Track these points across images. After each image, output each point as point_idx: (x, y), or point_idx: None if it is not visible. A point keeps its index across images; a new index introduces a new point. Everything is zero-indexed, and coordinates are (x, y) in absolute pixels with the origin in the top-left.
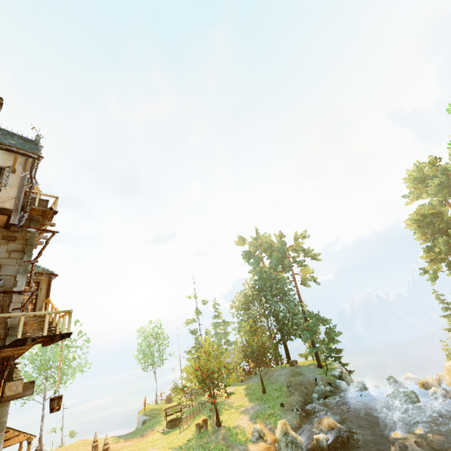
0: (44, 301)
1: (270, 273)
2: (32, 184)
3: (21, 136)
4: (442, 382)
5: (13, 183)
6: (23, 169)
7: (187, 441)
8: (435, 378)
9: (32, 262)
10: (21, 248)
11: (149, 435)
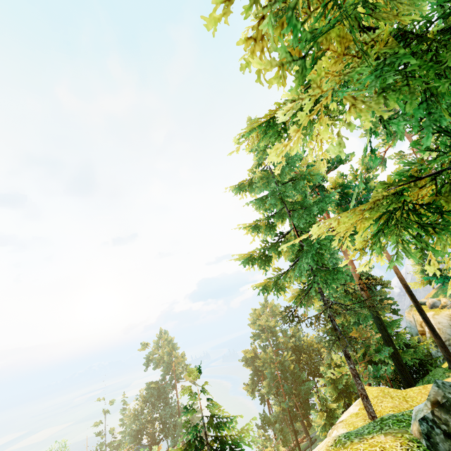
0: None
1: (155, 388)
2: None
3: None
4: None
5: None
6: None
7: None
8: None
9: None
10: None
11: None
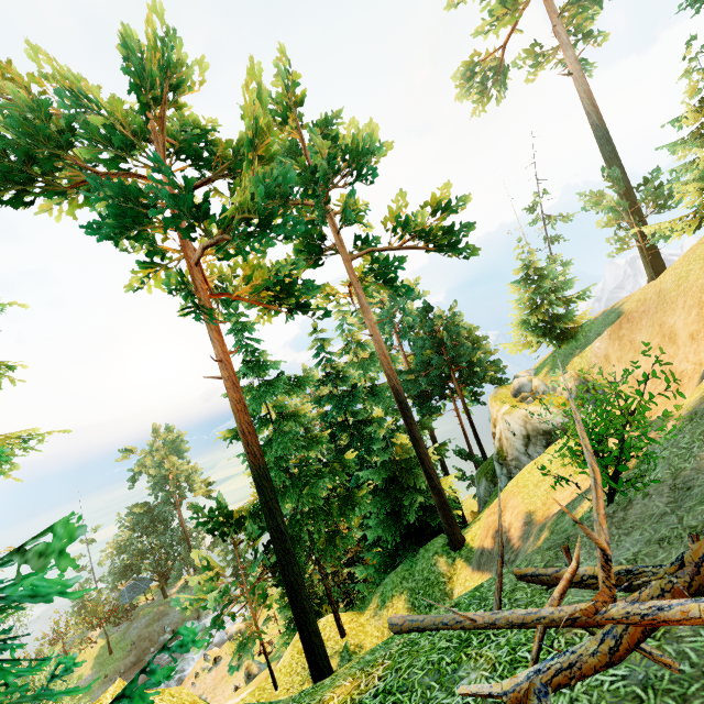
0: None
1: (143, 512)
2: None
3: None
4: None
5: None
6: None
7: None
8: None
9: None
10: None
11: None
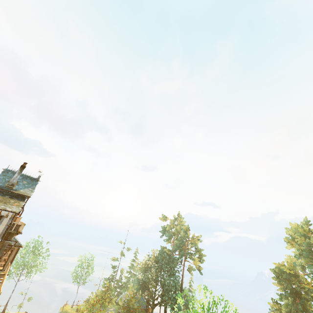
0: (9, 262)
1: (168, 254)
2: (11, 225)
3: (31, 177)
4: None
5: (4, 223)
6: (12, 215)
7: None
8: None
9: (0, 257)
10: (0, 248)
11: None
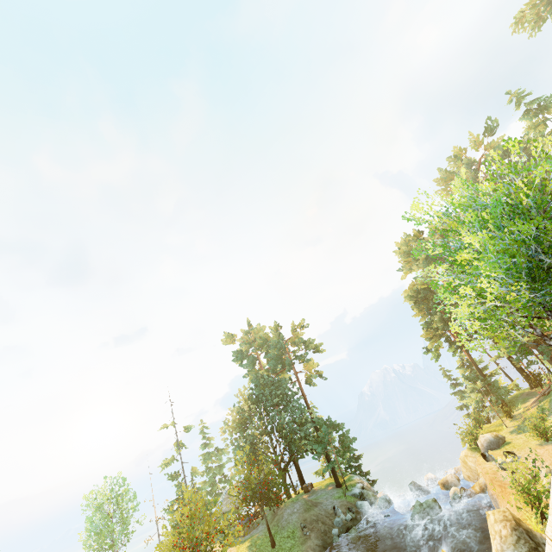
0: None
1: (268, 376)
2: None
3: None
4: (461, 476)
5: None
6: None
7: None
8: (454, 473)
9: None
10: None
11: None
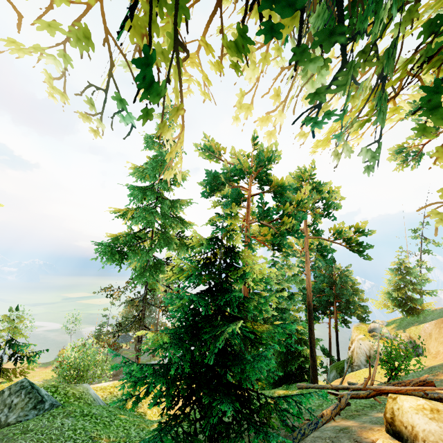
0: None
1: None
2: None
3: None
4: None
5: None
6: None
7: (52, 378)
8: None
9: None
10: None
11: (48, 368)
